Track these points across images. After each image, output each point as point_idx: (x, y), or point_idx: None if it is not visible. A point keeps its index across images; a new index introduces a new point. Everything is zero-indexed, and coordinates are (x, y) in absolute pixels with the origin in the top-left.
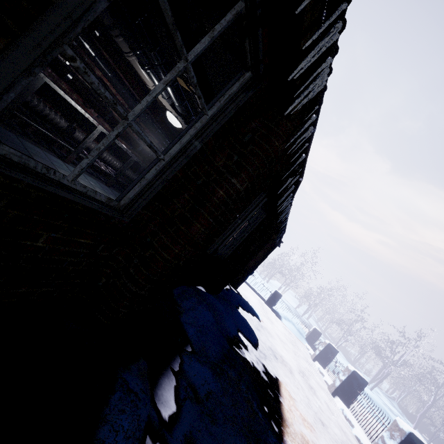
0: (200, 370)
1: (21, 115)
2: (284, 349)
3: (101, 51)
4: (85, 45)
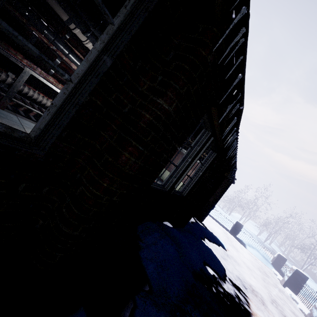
0: None
1: (18, 101)
2: (252, 276)
3: (74, 51)
4: (60, 46)
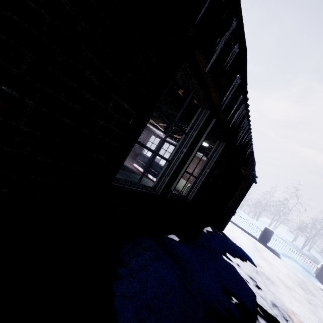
0: None
1: None
2: (294, 298)
3: None
4: None
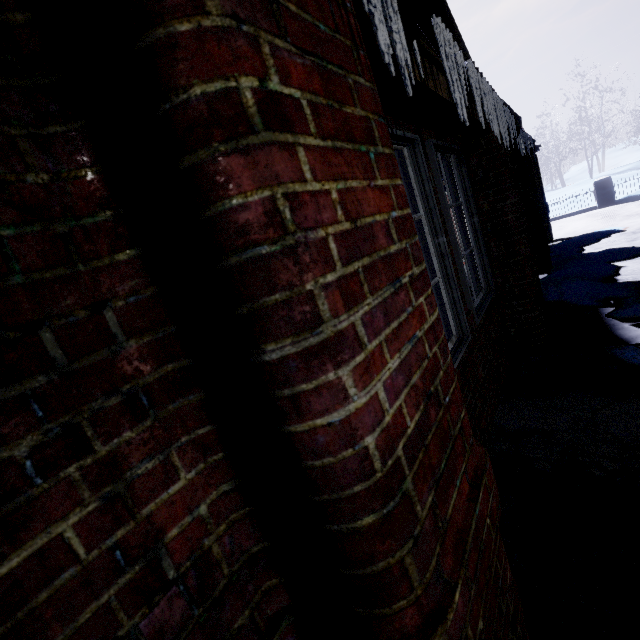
0: (632, 308)
1: None
2: None
3: None
4: None
